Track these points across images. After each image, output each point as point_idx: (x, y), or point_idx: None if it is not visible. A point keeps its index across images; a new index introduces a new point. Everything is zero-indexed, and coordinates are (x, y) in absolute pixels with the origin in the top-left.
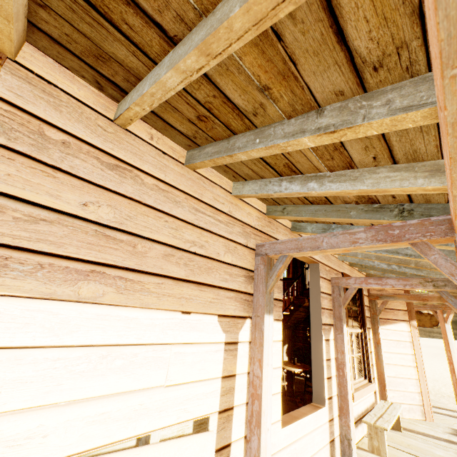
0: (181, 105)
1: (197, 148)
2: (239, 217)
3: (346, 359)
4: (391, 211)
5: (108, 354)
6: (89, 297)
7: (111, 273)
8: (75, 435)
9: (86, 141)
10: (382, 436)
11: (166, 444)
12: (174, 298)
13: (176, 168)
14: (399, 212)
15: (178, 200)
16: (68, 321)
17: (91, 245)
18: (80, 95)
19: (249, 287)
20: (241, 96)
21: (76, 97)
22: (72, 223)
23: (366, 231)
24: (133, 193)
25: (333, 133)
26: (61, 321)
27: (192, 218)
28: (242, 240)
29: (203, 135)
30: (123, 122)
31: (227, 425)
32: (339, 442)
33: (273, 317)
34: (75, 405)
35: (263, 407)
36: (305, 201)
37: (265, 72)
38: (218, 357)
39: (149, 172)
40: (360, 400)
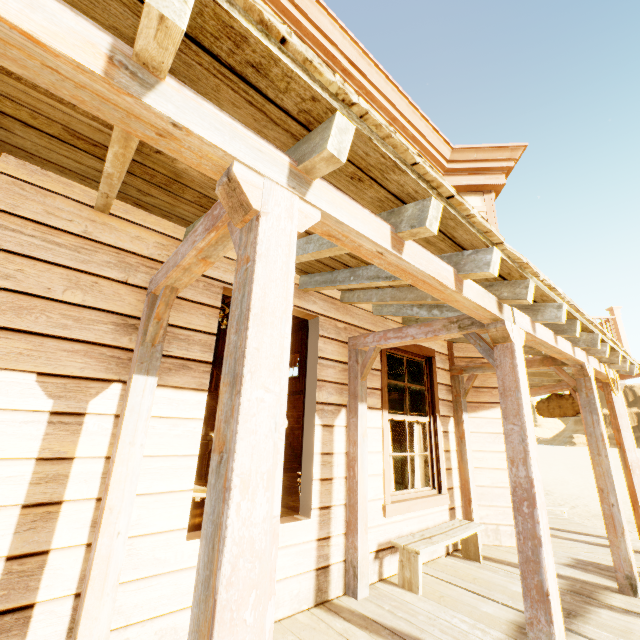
0: None
1: None
2: (111, 241)
3: (360, 453)
4: None
5: None
6: None
7: None
8: None
9: None
10: (415, 563)
11: None
12: None
13: None
14: None
15: None
16: None
17: None
18: None
19: (125, 339)
20: None
21: None
22: None
23: (203, 222)
24: None
25: None
26: None
27: None
28: (115, 273)
29: None
30: None
31: (43, 525)
32: (342, 571)
33: (156, 379)
34: None
35: (111, 501)
36: (193, 204)
37: None
38: (30, 431)
39: None
40: (408, 517)
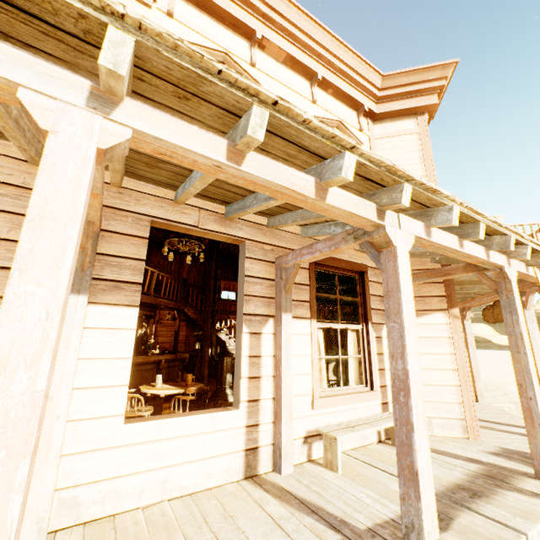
0: None
1: None
2: None
3: (284, 355)
4: None
5: None
6: None
7: None
8: None
9: None
10: (335, 447)
11: None
12: None
13: None
14: None
15: None
16: None
17: None
18: None
19: None
20: None
21: None
22: None
23: None
24: None
25: None
26: None
27: None
28: None
29: None
30: None
31: None
32: (271, 452)
33: (87, 297)
34: None
35: (51, 392)
36: None
37: None
38: None
39: None
40: (338, 410)
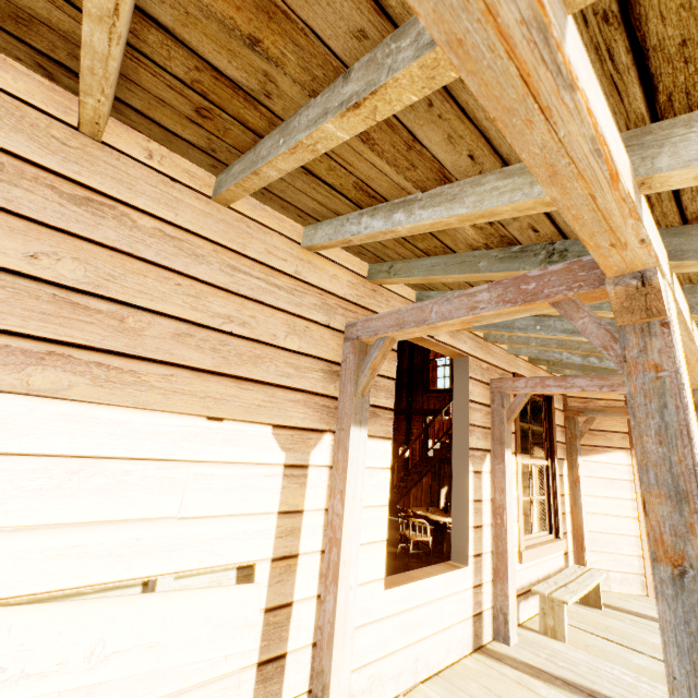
0: (165, 92)
1: (225, 170)
2: (315, 281)
3: (508, 501)
4: (536, 254)
5: (80, 469)
6: (46, 389)
7: (83, 357)
8: (31, 571)
9: (31, 160)
10: (560, 612)
11: (179, 594)
12: (194, 398)
13: (195, 204)
14: (547, 256)
15: (201, 253)
16: (12, 421)
17: (46, 316)
18: (18, 89)
19: (331, 387)
20: (232, 63)
21: (11, 92)
22: (13, 284)
23: (491, 289)
24: (119, 242)
25: (359, 109)
26: (0, 420)
27: (226, 280)
28: (320, 316)
29: (221, 144)
30: (91, 129)
31: (287, 578)
32: (491, 617)
33: (367, 431)
34: (29, 533)
35: (344, 556)
36: (416, 250)
37: (238, 9)
38: (271, 484)
39: (147, 209)
40: (535, 563)
